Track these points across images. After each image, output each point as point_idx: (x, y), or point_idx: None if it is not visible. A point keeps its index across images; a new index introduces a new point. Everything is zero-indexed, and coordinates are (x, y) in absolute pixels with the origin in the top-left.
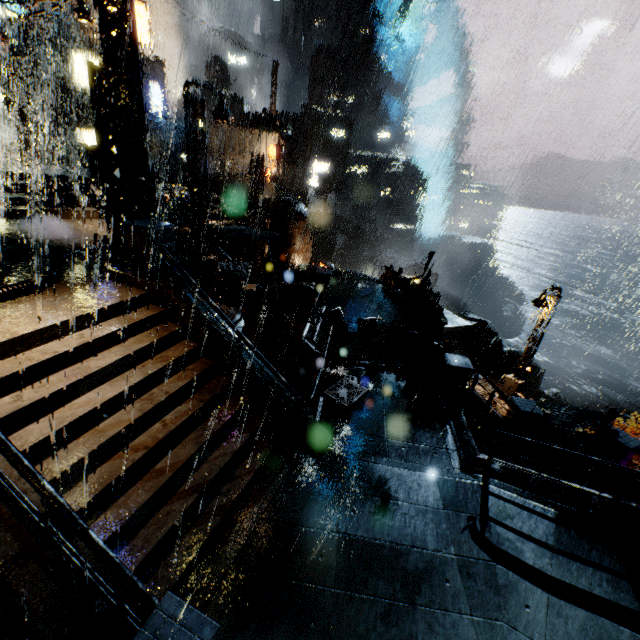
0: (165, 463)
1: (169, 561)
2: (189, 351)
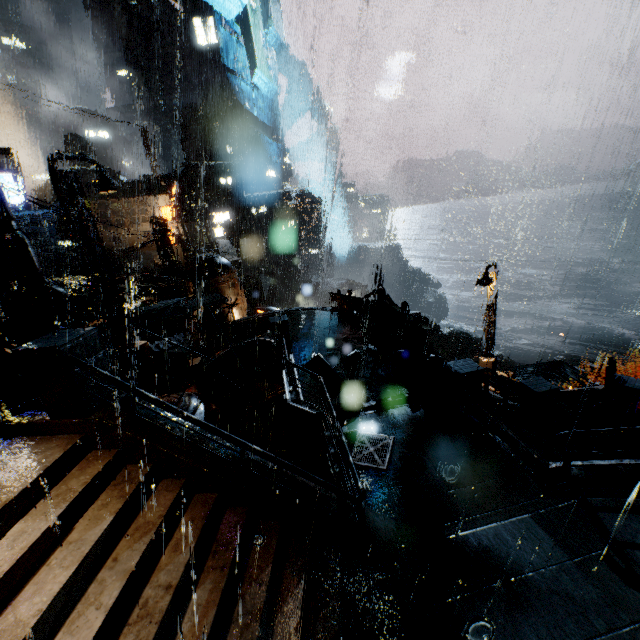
0: None
1: None
2: (175, 497)
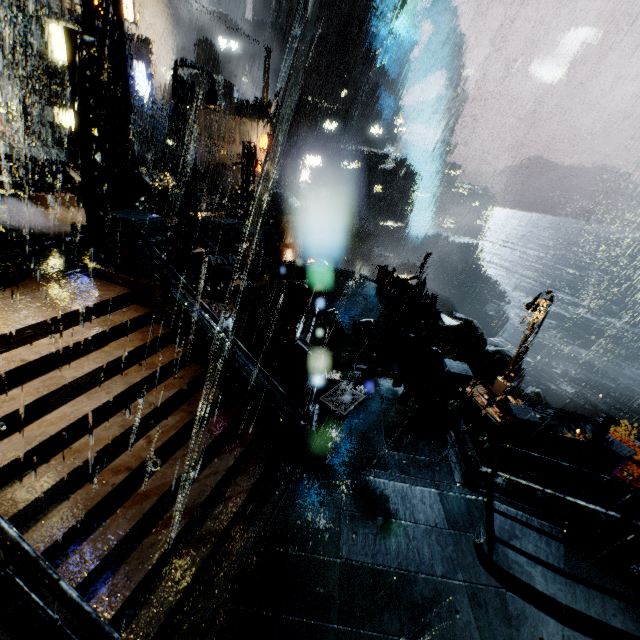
0: (150, 485)
1: (154, 600)
2: (177, 357)
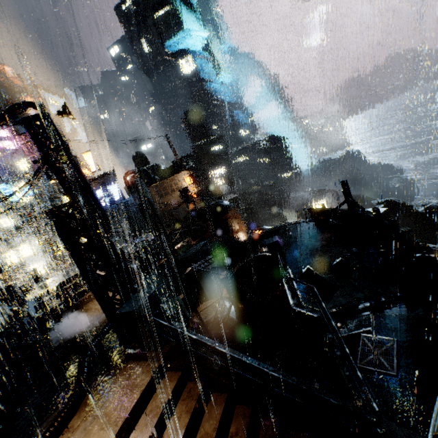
0: None
1: None
2: (222, 411)
